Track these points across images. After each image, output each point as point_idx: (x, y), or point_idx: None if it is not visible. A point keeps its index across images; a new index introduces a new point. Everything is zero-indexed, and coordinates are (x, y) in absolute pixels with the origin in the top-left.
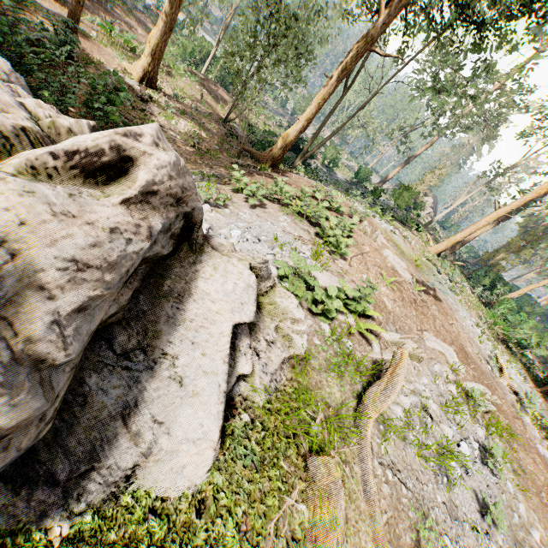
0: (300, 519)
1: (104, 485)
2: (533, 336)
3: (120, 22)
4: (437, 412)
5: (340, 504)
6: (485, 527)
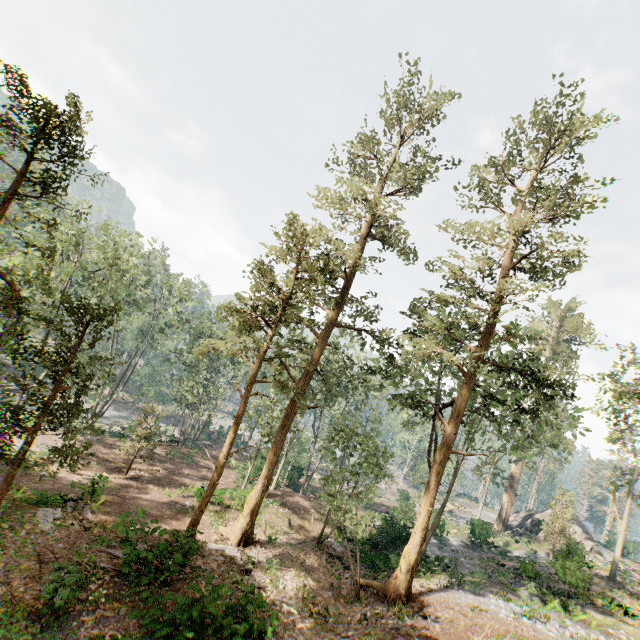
0: None
1: None
2: None
3: (198, 469)
4: None
5: None
6: None
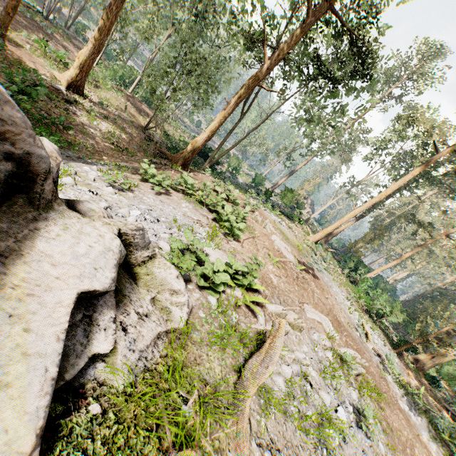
0: None
1: None
2: (387, 306)
3: (58, 44)
4: (316, 379)
5: None
6: None
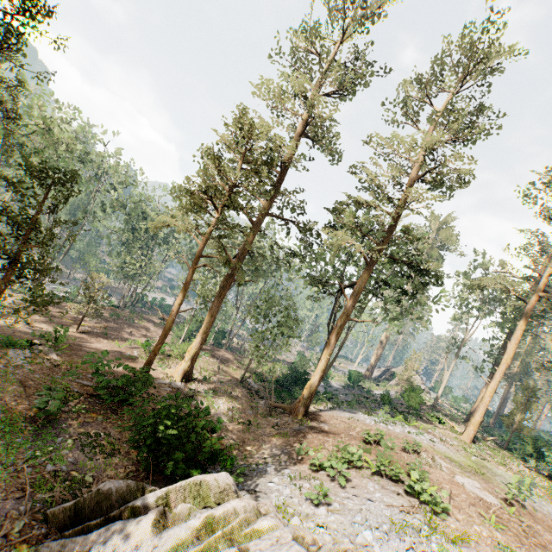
0: None
1: None
2: None
3: (139, 328)
4: None
5: None
6: None
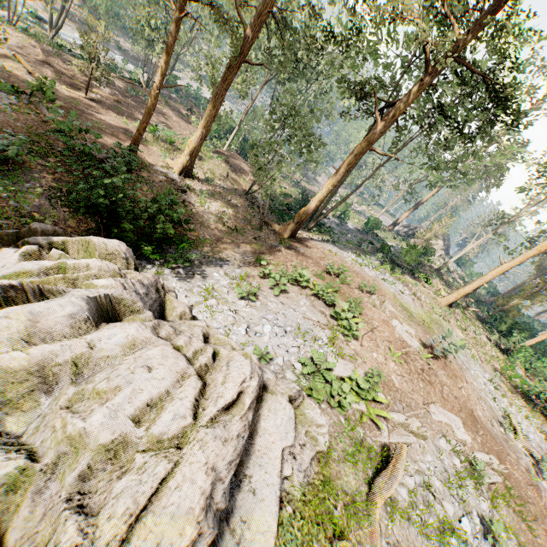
0: None
1: None
2: None
3: (159, 114)
4: (440, 488)
5: None
6: None
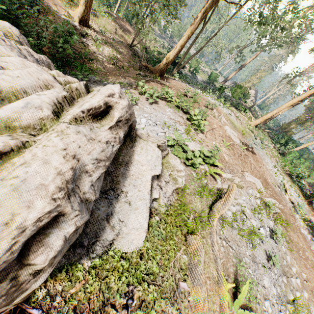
0: (183, 261)
1: (101, 247)
2: (305, 172)
3: None
4: (249, 213)
5: (202, 255)
6: (269, 266)
